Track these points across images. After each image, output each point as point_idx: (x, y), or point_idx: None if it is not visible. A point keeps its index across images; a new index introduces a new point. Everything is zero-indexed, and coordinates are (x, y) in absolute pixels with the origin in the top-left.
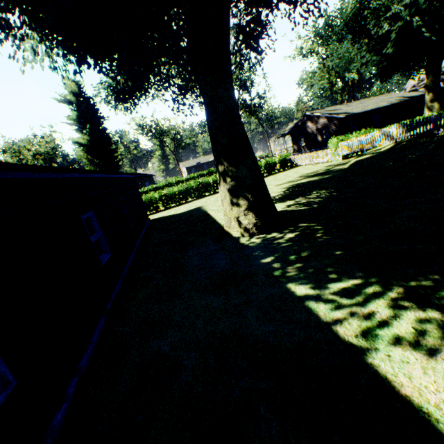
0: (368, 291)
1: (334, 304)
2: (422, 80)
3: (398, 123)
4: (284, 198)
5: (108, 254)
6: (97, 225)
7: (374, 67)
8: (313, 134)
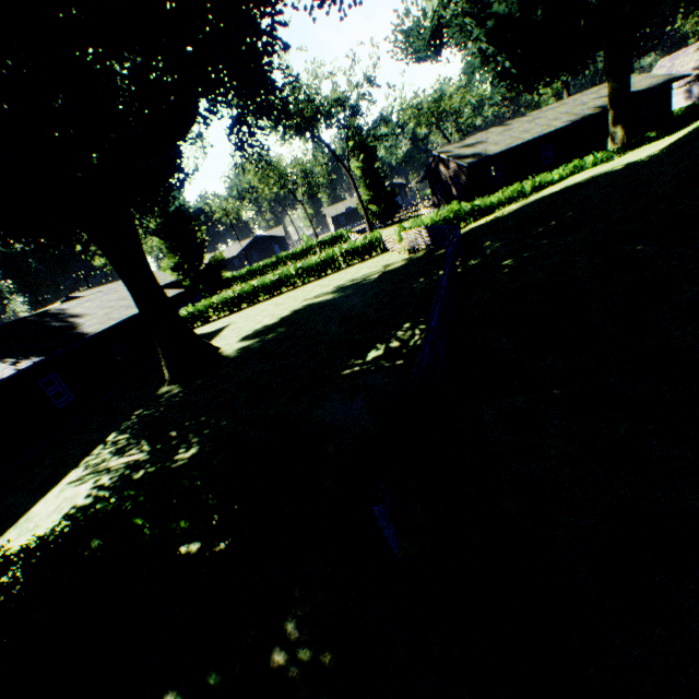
0: (121, 442)
1: (104, 447)
2: None
3: (599, 148)
4: (259, 334)
5: (72, 399)
6: (60, 381)
7: (496, 87)
8: (447, 184)
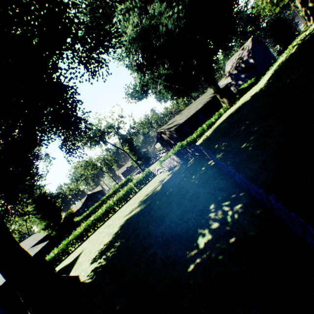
0: None
1: None
2: (232, 66)
3: (218, 109)
4: (103, 252)
5: None
6: None
7: (173, 99)
8: (168, 140)
